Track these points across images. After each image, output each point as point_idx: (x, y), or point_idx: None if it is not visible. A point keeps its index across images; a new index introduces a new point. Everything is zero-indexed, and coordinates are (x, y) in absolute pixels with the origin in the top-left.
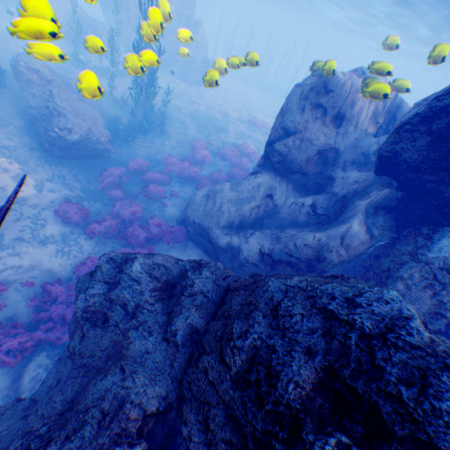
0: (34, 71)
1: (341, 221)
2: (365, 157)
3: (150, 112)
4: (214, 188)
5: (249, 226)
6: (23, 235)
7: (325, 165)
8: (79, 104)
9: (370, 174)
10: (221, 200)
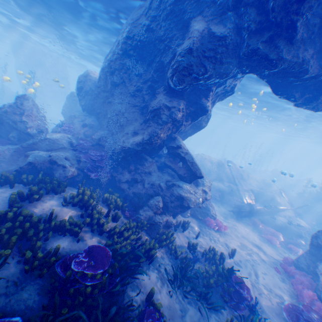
0: None
1: None
2: None
3: None
4: None
5: None
6: None
7: None
8: None
9: None
10: None
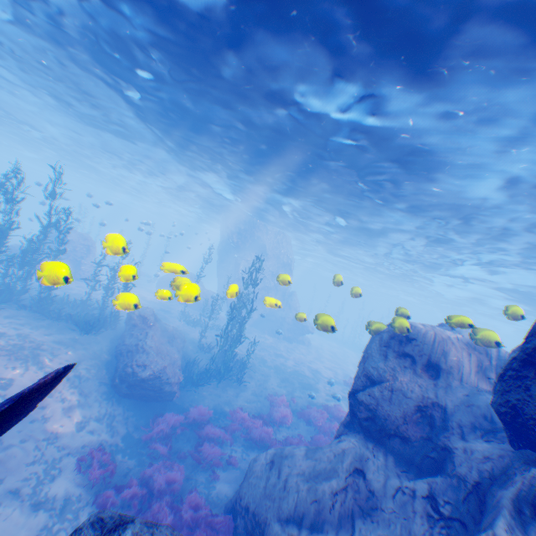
0: (143, 317)
1: (482, 528)
2: (490, 421)
3: (231, 357)
4: (283, 451)
5: (330, 527)
6: (22, 486)
7: (434, 428)
8: (166, 345)
9: (503, 445)
10: (290, 469)
